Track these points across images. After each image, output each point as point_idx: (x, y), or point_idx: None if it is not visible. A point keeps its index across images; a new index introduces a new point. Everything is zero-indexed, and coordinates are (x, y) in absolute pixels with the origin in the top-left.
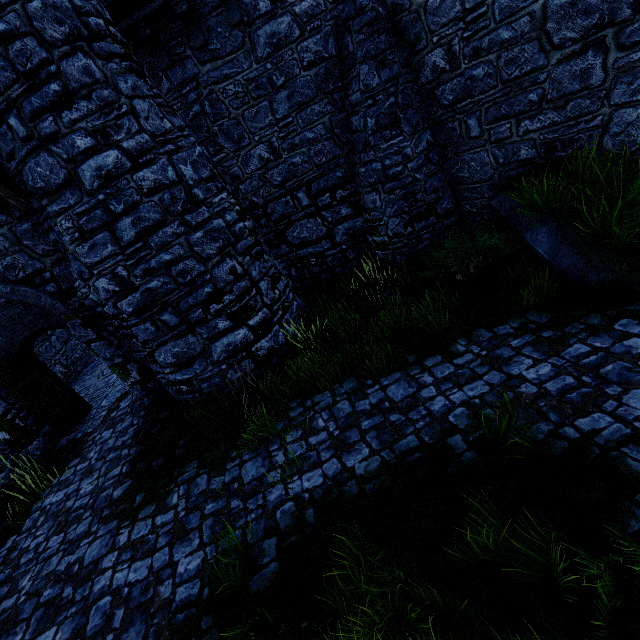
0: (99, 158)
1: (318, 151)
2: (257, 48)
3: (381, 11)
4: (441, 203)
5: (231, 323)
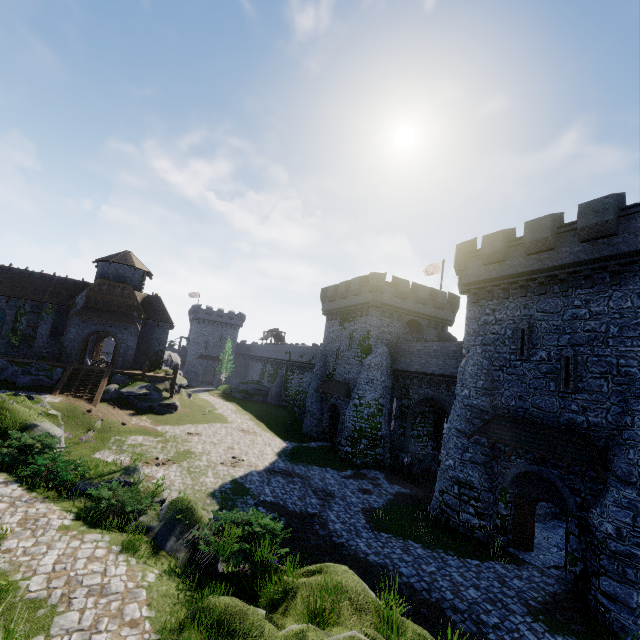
0: None
1: None
2: None
3: None
4: None
5: None
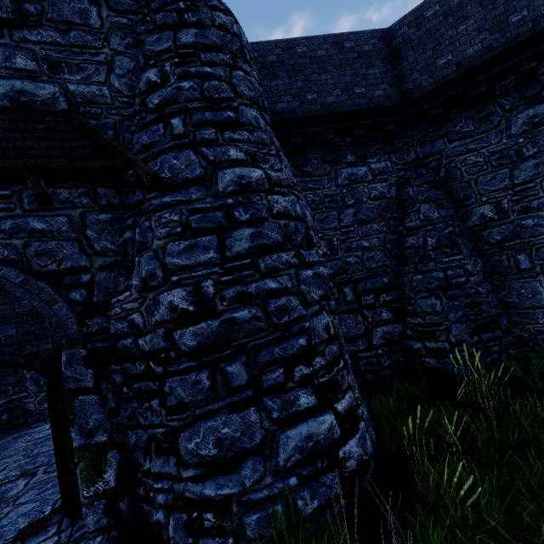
0: (245, 169)
1: (370, 257)
2: (338, 178)
3: (437, 178)
4: (502, 319)
5: (316, 400)
